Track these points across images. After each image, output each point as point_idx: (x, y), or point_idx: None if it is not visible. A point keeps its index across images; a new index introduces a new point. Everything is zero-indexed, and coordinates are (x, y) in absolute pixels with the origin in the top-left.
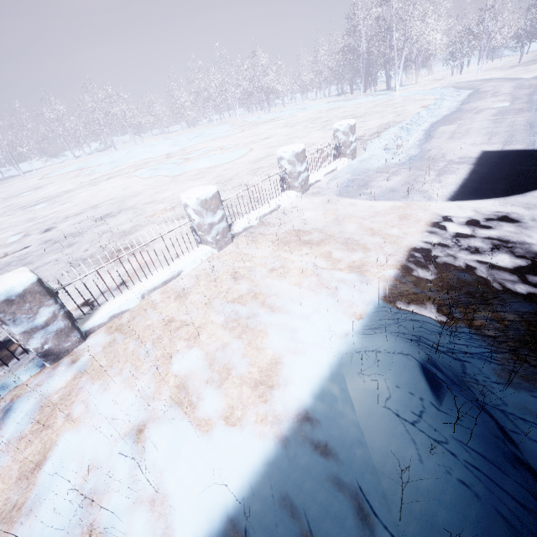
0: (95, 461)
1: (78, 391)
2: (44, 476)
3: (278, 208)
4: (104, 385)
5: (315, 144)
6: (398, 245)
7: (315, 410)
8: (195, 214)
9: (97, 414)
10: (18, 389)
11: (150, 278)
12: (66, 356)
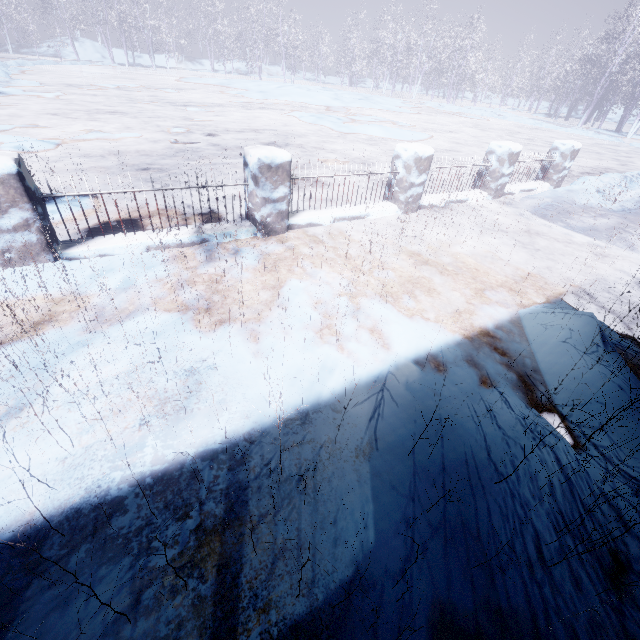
0: (321, 299)
1: (293, 260)
2: (285, 293)
3: (465, 202)
4: (315, 263)
5: None
6: (588, 270)
7: (497, 332)
8: (403, 168)
9: (315, 277)
10: (239, 242)
11: (342, 208)
12: (273, 236)
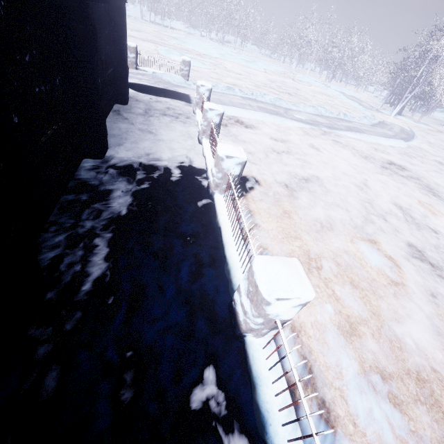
0: None
1: None
2: None
3: None
4: None
5: (223, 82)
6: None
7: None
8: None
9: None
10: None
11: None
12: None
